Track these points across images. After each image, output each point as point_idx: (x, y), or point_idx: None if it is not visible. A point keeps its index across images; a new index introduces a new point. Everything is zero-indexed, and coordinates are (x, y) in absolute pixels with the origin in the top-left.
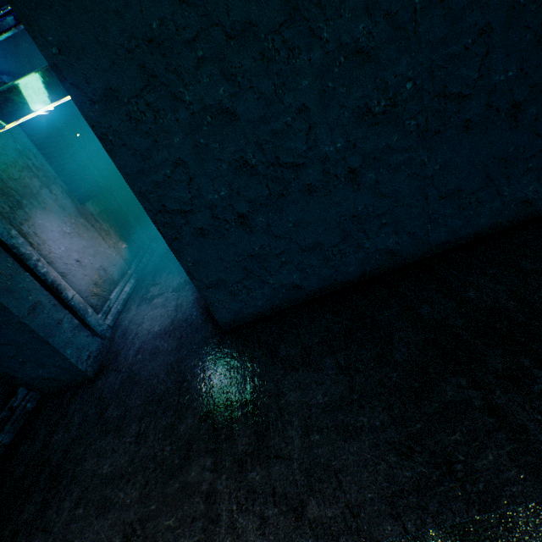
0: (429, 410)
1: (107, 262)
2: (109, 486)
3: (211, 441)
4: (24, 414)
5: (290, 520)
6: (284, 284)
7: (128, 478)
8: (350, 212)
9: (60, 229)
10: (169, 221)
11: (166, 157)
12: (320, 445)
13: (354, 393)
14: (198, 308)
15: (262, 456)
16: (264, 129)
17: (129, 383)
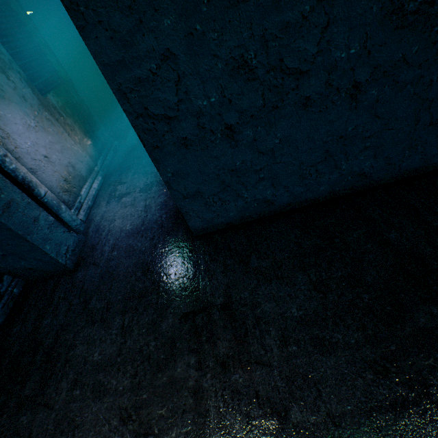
0: (403, 334)
1: (75, 158)
2: (101, 373)
3: (193, 341)
4: (12, 298)
5: (275, 422)
6: (257, 199)
7: (118, 368)
8: (339, 132)
9: (23, 121)
10: (151, 127)
11: (152, 46)
12: (298, 356)
13: (327, 310)
14: (167, 211)
15: (243, 360)
16: (275, 18)
17: (108, 278)
